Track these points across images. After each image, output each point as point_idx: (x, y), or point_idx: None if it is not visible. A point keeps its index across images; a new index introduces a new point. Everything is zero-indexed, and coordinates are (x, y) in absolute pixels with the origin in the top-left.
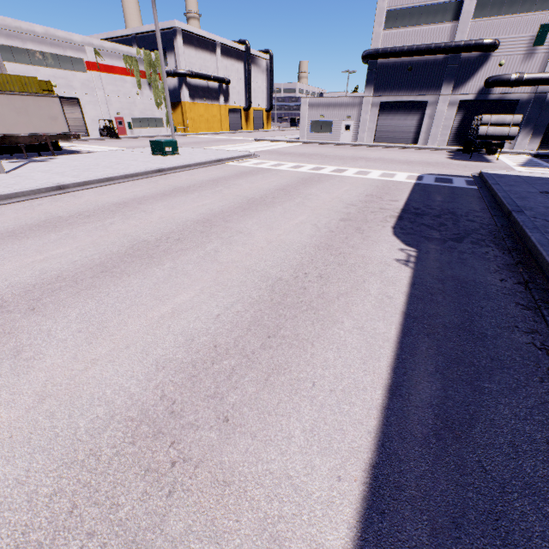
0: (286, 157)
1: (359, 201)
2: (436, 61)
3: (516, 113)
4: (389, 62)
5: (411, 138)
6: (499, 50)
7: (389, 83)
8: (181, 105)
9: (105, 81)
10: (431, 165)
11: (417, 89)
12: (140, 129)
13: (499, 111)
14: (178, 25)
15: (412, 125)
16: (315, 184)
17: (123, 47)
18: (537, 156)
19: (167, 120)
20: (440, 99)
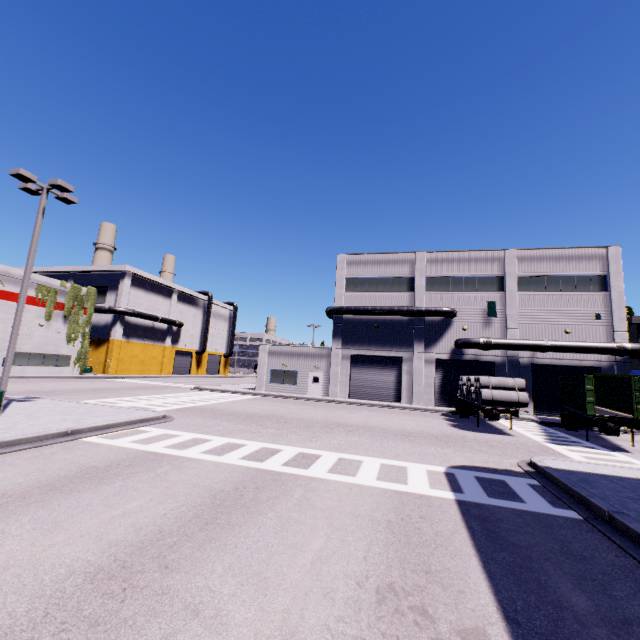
0: (221, 421)
1: None
2: (401, 321)
3: (496, 374)
4: (354, 318)
5: (392, 395)
6: (458, 317)
7: (358, 337)
8: (109, 343)
9: None
10: (444, 442)
11: (388, 345)
12: (24, 366)
13: (478, 371)
14: (130, 269)
15: (390, 381)
16: (236, 526)
17: (43, 277)
18: (544, 423)
19: (78, 358)
20: (415, 355)
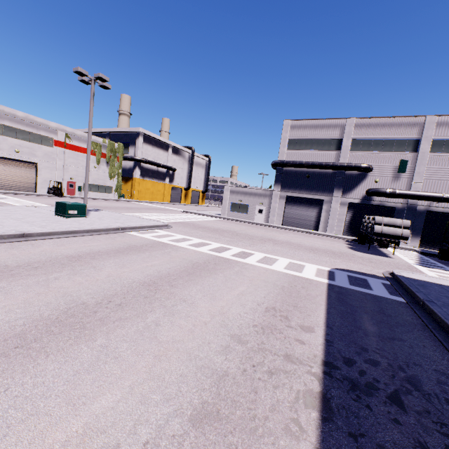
0: (198, 231)
1: (253, 325)
2: (327, 173)
3: (395, 217)
4: (291, 170)
5: (312, 225)
6: (373, 172)
7: (293, 184)
8: (132, 180)
9: (68, 155)
10: (337, 256)
11: (314, 190)
12: (89, 192)
13: (381, 213)
14: (142, 130)
15: (312, 215)
16: (203, 277)
17: (92, 136)
18: (423, 253)
19: (116, 188)
20: (333, 199)
